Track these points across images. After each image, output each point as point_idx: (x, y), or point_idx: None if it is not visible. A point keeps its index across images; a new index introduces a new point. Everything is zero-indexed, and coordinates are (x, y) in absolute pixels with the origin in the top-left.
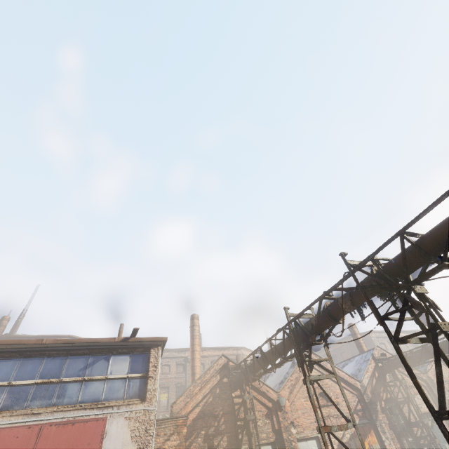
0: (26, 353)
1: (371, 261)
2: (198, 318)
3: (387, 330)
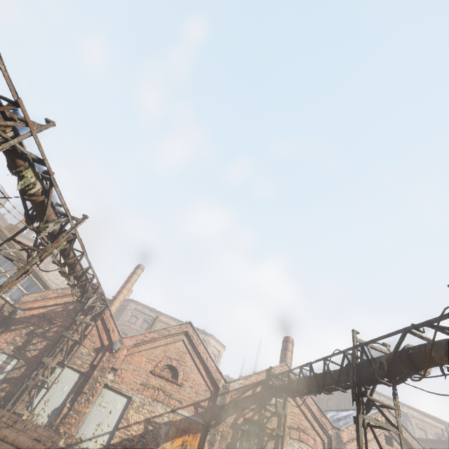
0: None
1: None
2: (142, 269)
3: None
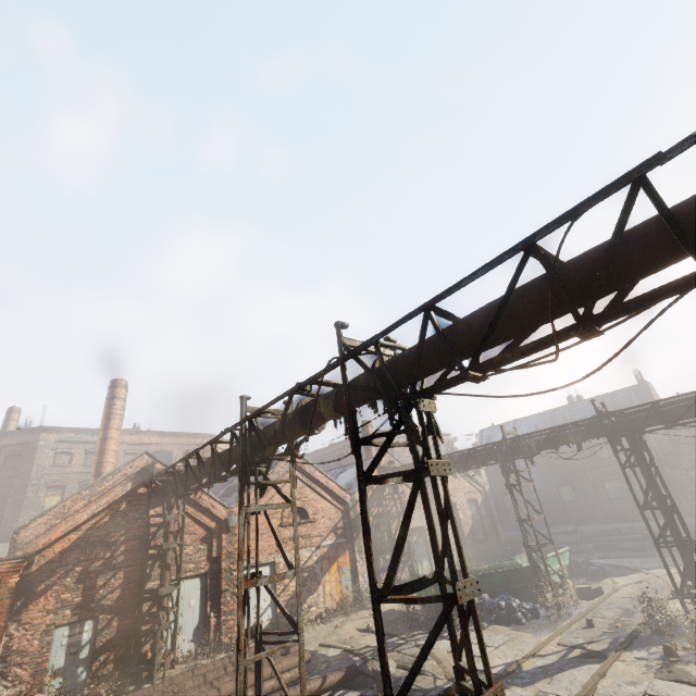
0: None
1: (374, 346)
2: (125, 387)
3: (360, 462)
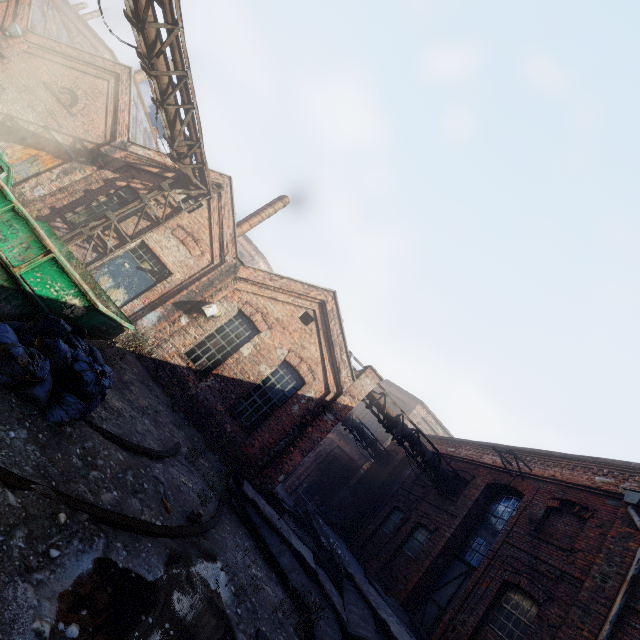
0: None
1: None
2: None
3: None
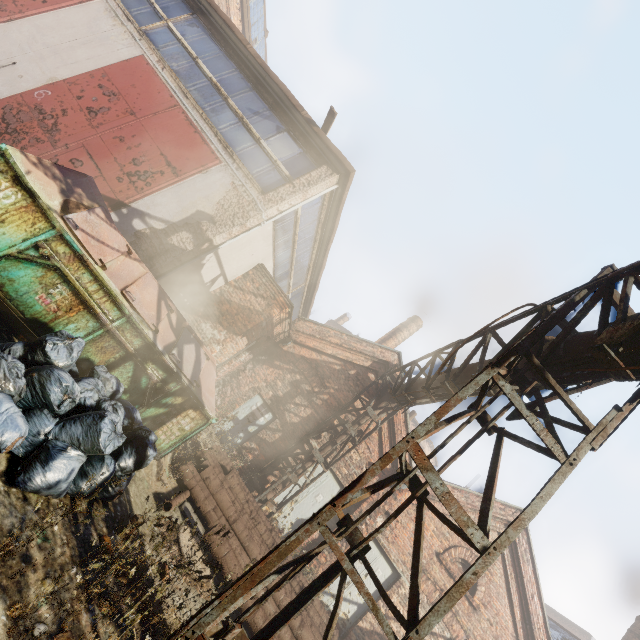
0: (229, 50)
1: None
2: (418, 327)
3: None
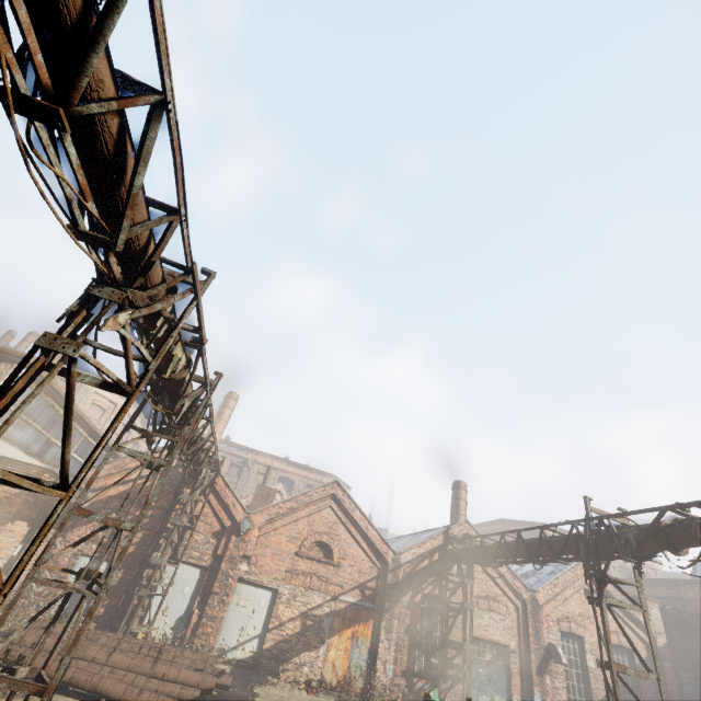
0: None
1: None
2: (236, 400)
3: None
